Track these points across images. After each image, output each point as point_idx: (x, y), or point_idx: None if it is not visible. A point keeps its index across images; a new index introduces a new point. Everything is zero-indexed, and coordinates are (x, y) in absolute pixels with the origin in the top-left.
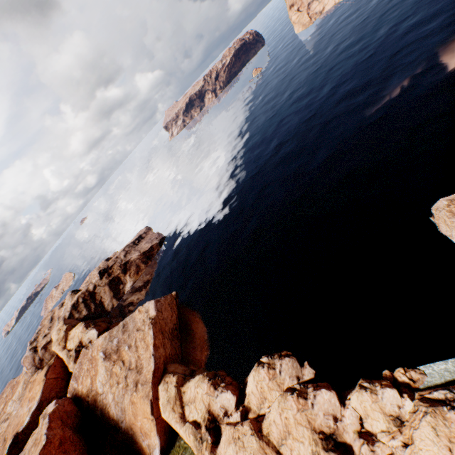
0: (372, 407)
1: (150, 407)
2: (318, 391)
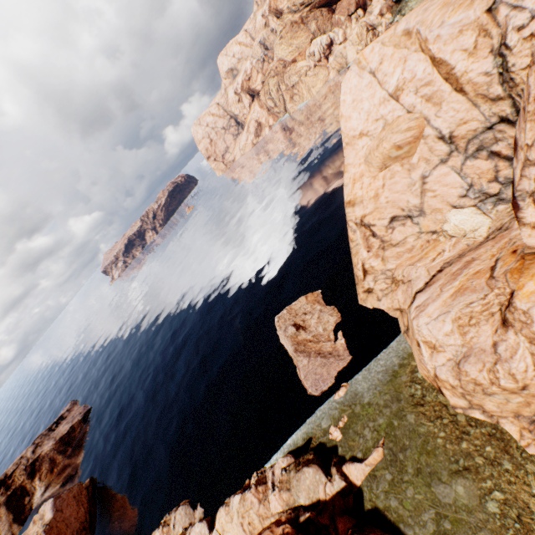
0: (226, 520)
1: None
2: (193, 527)
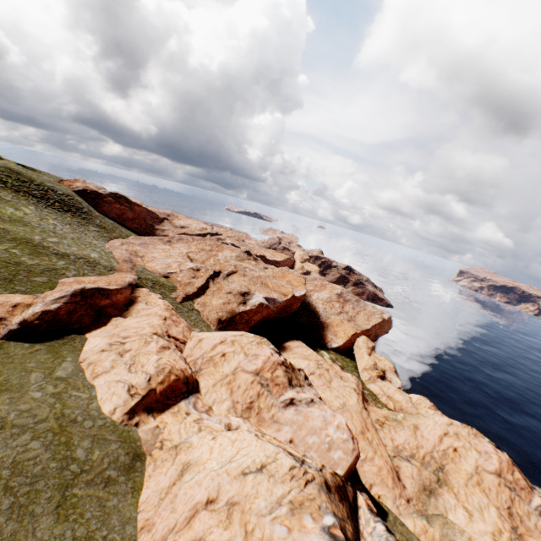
0: None
1: (353, 333)
2: None
